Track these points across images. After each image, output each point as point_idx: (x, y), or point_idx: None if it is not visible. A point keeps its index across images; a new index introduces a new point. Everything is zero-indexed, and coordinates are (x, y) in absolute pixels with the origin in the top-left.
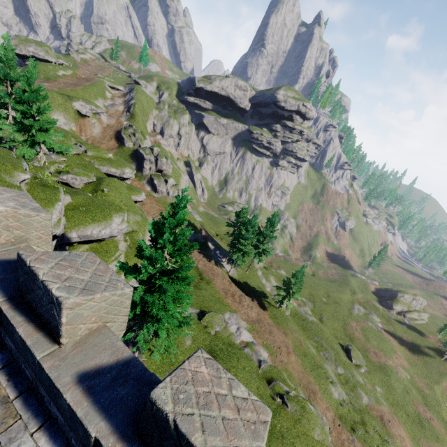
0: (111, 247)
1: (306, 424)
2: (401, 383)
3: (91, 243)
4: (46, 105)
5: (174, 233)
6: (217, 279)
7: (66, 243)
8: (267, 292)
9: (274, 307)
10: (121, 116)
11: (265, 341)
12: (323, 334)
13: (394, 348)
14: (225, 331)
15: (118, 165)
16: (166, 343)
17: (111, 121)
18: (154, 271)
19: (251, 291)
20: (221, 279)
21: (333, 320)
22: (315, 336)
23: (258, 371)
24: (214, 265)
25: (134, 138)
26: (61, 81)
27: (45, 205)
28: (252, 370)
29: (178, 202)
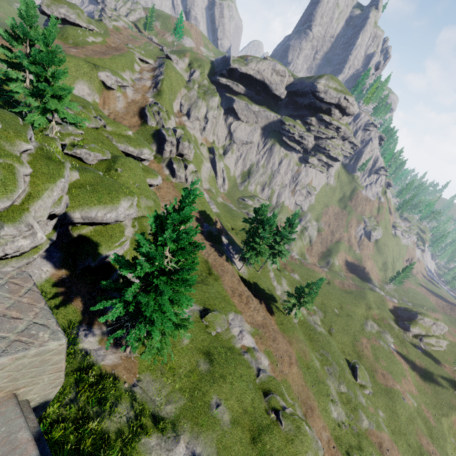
0: (116, 232)
1: (299, 445)
2: (406, 411)
3: (95, 225)
4: (60, 70)
5: (178, 231)
6: (226, 276)
7: (69, 223)
8: (277, 295)
9: (282, 313)
10: (147, 92)
11: (267, 348)
12: (330, 348)
13: (405, 372)
14: (226, 333)
15: (136, 144)
16: (159, 345)
17: (136, 97)
18: (152, 269)
19: (260, 293)
20: (230, 276)
21: (343, 334)
22: (321, 348)
23: (255, 380)
24: (225, 260)
25: (158, 117)
26: (90, 48)
27: (46, 180)
28: (249, 379)
29: (185, 195)
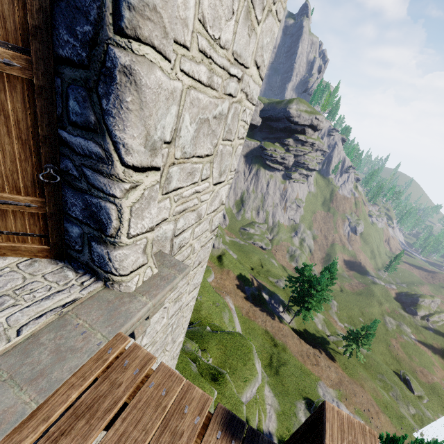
0: None
1: None
2: None
3: None
4: None
5: None
6: (289, 341)
7: None
8: (321, 331)
9: (339, 354)
10: None
11: (355, 407)
12: (382, 368)
13: (431, 359)
14: None
15: None
16: None
17: None
18: None
19: (313, 340)
20: (291, 339)
21: (377, 343)
22: (377, 373)
23: None
24: (279, 322)
25: None
26: None
27: None
28: None
29: None
